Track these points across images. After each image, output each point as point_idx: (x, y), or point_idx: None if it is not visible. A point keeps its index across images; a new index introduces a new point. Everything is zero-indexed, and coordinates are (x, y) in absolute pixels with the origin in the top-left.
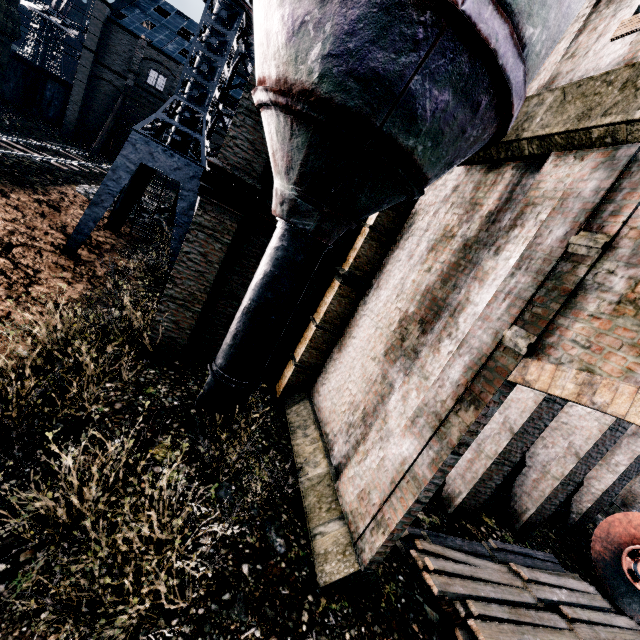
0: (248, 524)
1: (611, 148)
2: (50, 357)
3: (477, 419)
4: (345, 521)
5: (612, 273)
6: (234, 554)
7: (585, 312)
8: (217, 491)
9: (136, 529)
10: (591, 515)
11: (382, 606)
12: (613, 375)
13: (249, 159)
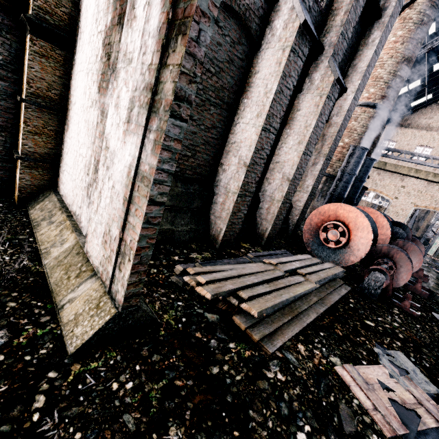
0: None
1: None
2: None
3: (188, 48)
4: (97, 276)
5: None
6: None
7: None
8: None
9: None
10: (299, 223)
11: (161, 335)
12: None
13: None
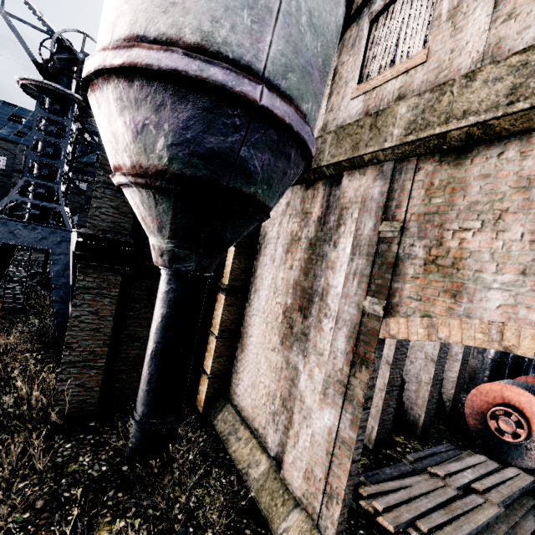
0: None
1: (378, 165)
2: None
3: (370, 375)
4: (301, 506)
5: (413, 245)
6: None
7: (408, 275)
8: None
9: None
10: (457, 398)
11: None
12: (443, 315)
13: (117, 221)
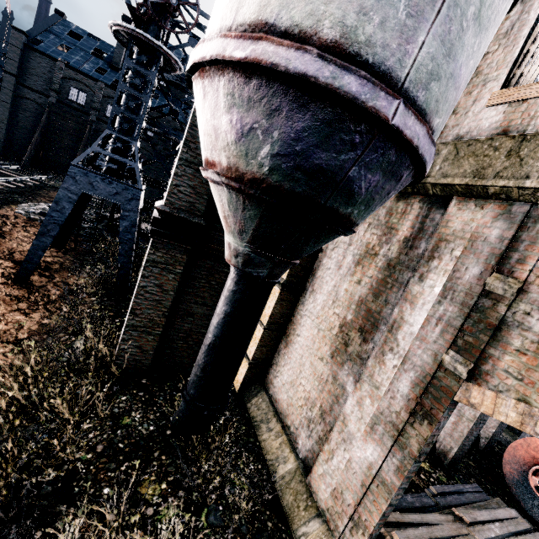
0: None
1: (506, 203)
2: (24, 409)
3: (432, 433)
4: (323, 518)
5: (528, 314)
6: None
7: (512, 346)
8: (207, 517)
9: None
10: (496, 437)
11: None
12: None
13: (192, 201)
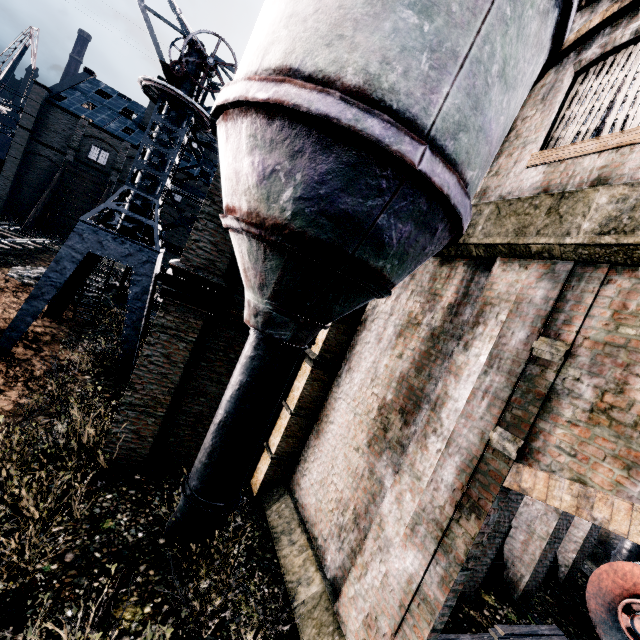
0: None
1: (549, 262)
2: None
3: (481, 530)
4: None
5: (578, 380)
6: None
7: (563, 418)
8: None
9: None
10: (577, 565)
11: None
12: (605, 488)
13: (213, 259)
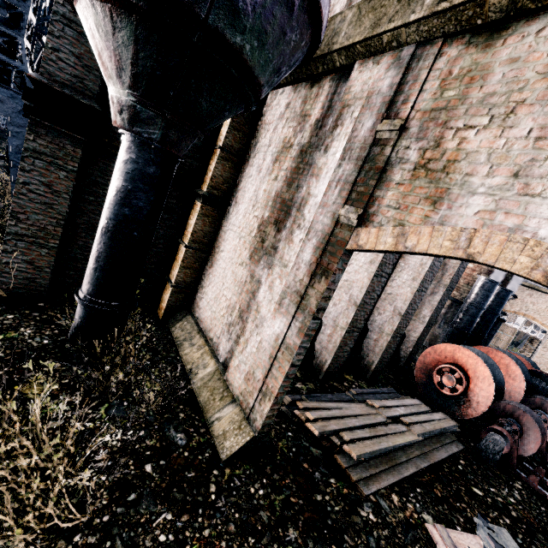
0: (146, 430)
1: (397, 51)
2: None
3: (328, 286)
4: (237, 403)
5: (408, 148)
6: (135, 459)
7: (393, 182)
8: (108, 411)
9: (9, 466)
10: (413, 356)
11: (278, 459)
12: (417, 223)
13: (79, 76)
